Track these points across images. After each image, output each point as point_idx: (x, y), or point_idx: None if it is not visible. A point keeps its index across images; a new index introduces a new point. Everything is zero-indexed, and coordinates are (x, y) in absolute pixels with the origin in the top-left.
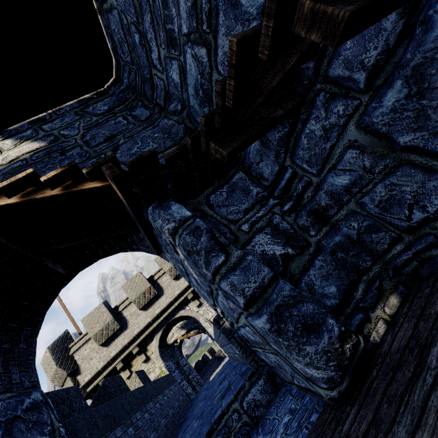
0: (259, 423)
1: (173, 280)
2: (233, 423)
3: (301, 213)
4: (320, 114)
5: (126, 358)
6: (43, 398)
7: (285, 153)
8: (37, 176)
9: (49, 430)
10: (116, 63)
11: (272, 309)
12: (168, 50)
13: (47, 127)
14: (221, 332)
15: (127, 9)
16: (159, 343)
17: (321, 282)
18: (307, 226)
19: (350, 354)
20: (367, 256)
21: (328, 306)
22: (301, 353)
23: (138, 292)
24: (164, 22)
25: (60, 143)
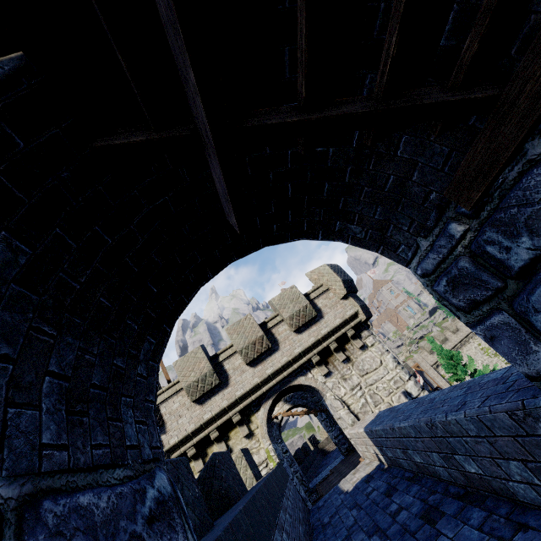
0: None
1: (293, 333)
2: None
3: None
4: None
5: (222, 425)
6: (172, 489)
7: None
8: None
9: None
10: None
11: None
12: None
13: None
14: None
15: None
16: (267, 415)
17: None
18: None
19: None
20: None
21: None
22: None
23: (246, 340)
24: None
25: None
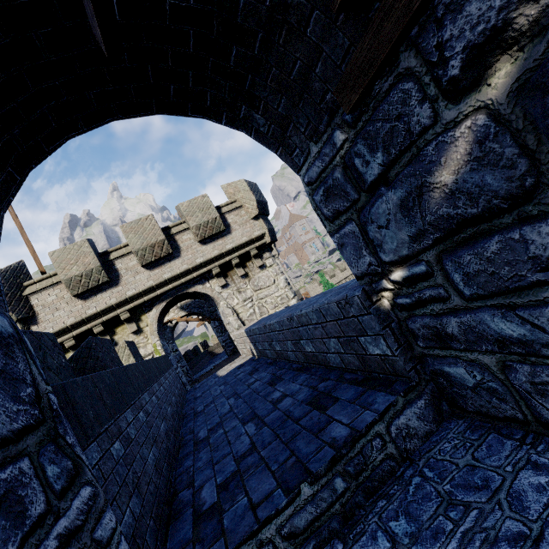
0: (414, 462)
1: (197, 243)
2: (372, 453)
3: None
4: None
5: (108, 322)
6: (14, 332)
7: None
8: None
9: (30, 395)
10: None
11: None
12: None
13: None
14: (372, 313)
15: None
16: (159, 316)
17: None
18: None
19: None
20: None
21: None
22: None
23: (145, 242)
24: None
25: None
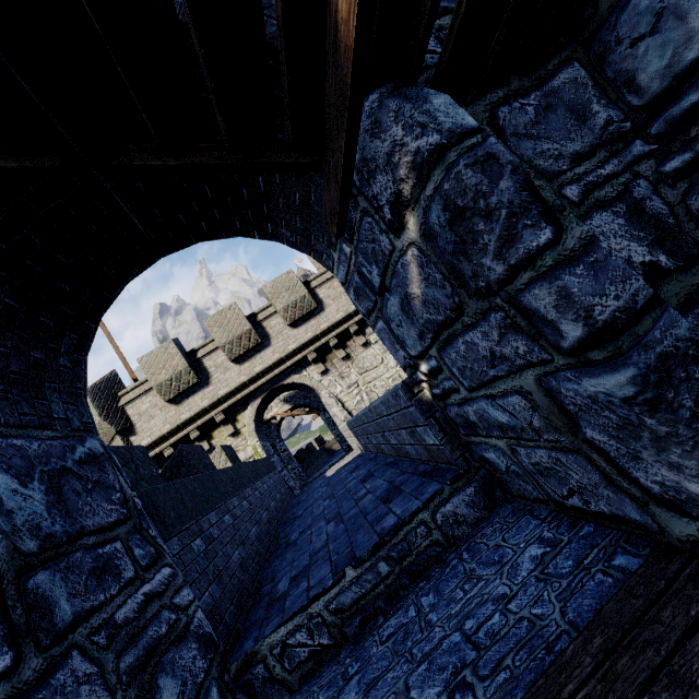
0: (459, 547)
1: (288, 327)
2: (416, 539)
3: None
4: None
5: (204, 425)
6: (104, 451)
7: None
8: None
9: (119, 499)
10: None
11: (650, 359)
12: None
13: None
14: (414, 405)
15: None
16: (255, 414)
17: None
18: None
19: None
20: None
21: None
22: (698, 453)
23: (231, 334)
24: None
25: None
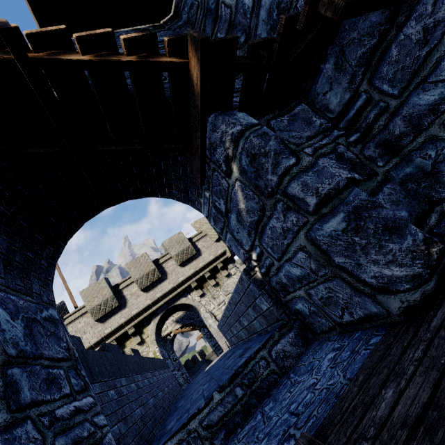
0: (288, 372)
1: (178, 266)
2: (259, 370)
3: (368, 144)
4: (425, 10)
5: (120, 337)
6: (59, 318)
7: (363, 75)
8: (114, 39)
9: (65, 347)
10: None
11: (349, 208)
12: None
13: None
14: (251, 282)
15: None
16: (156, 327)
17: (391, 206)
18: (375, 157)
19: (437, 256)
20: (442, 188)
21: None
22: (382, 251)
23: (142, 272)
24: None
25: None
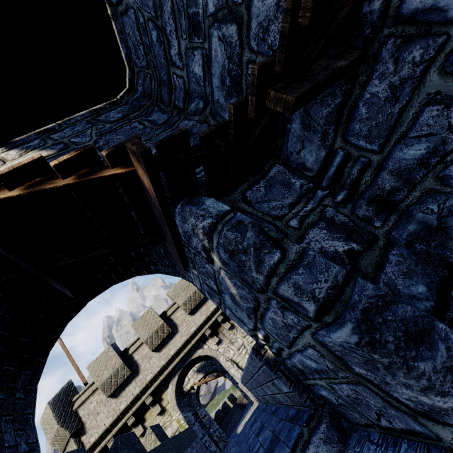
0: None
1: (188, 315)
2: None
3: (359, 202)
4: (387, 69)
5: (138, 410)
6: None
7: (334, 132)
8: (45, 163)
9: None
10: (129, 71)
11: (357, 314)
12: (189, 40)
13: (56, 136)
14: (263, 364)
15: (144, 4)
16: (175, 390)
17: (404, 281)
18: (369, 216)
19: None
20: None
21: (423, 311)
22: (412, 373)
23: (150, 331)
24: (187, 7)
25: (70, 150)
